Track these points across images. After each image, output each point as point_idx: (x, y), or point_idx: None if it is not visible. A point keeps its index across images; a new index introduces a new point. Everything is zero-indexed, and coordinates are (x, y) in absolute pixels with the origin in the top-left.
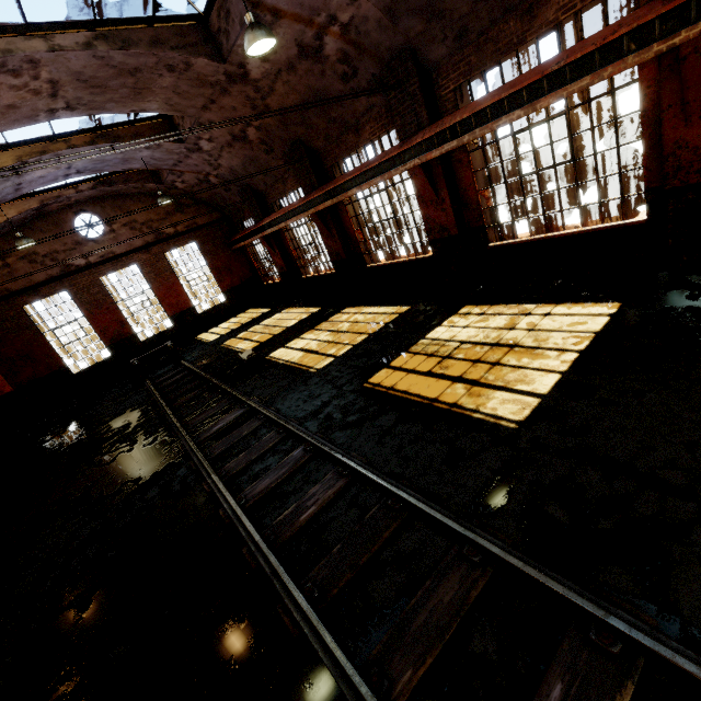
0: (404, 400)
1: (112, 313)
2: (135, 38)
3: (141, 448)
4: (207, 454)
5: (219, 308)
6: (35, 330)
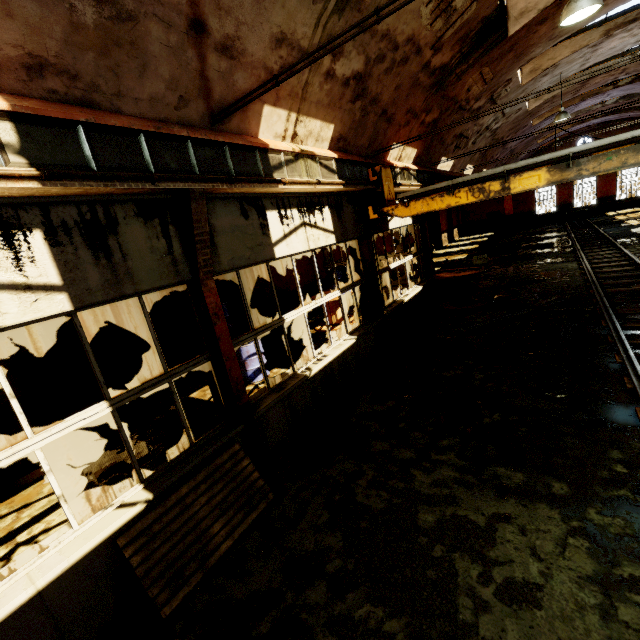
0: (638, 230)
1: (568, 190)
2: (636, 95)
3: (554, 233)
4: (573, 233)
5: (632, 199)
6: (533, 191)
